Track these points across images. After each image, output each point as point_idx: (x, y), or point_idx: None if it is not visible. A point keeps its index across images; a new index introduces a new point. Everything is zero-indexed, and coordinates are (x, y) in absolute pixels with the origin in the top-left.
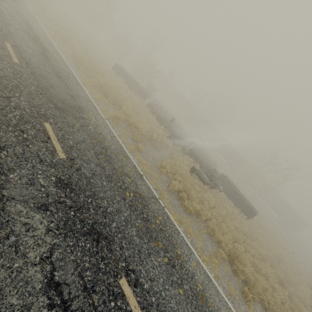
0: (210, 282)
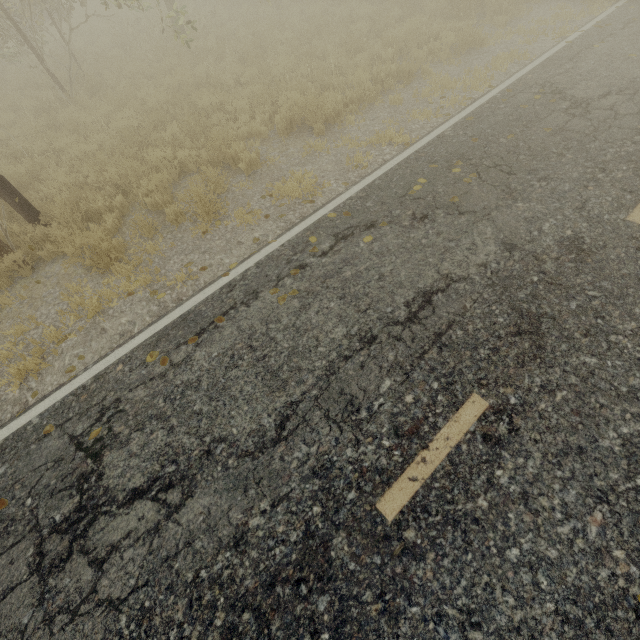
0: None
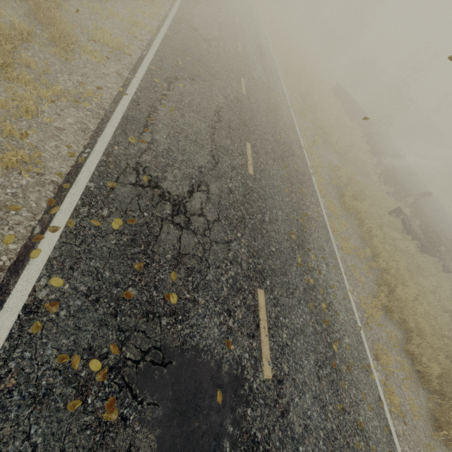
0: (326, 231)
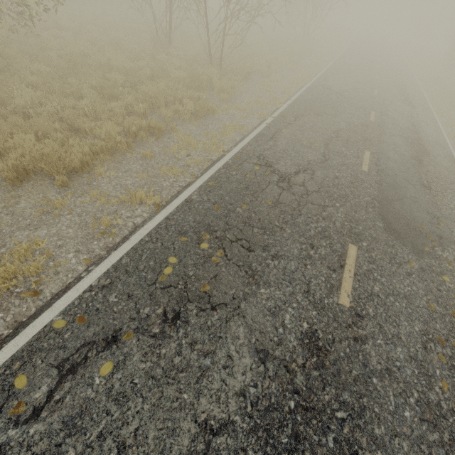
0: None
